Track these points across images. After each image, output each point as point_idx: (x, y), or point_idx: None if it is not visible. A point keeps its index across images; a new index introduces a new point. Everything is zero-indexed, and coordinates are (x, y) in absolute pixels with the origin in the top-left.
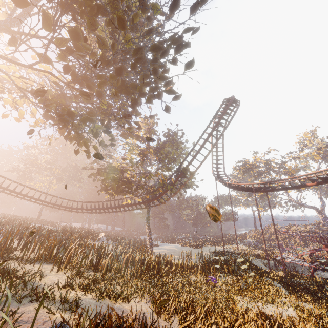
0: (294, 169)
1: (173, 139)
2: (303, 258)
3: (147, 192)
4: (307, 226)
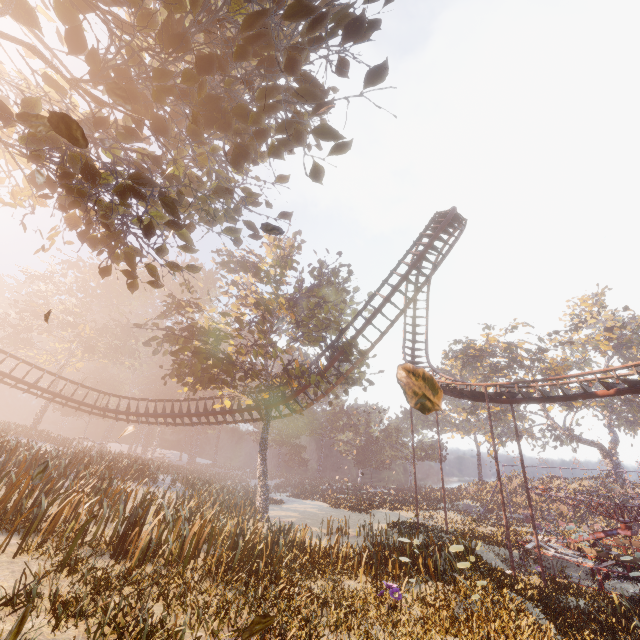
0: (561, 366)
1: (330, 283)
2: (579, 548)
3: (267, 387)
4: (583, 481)
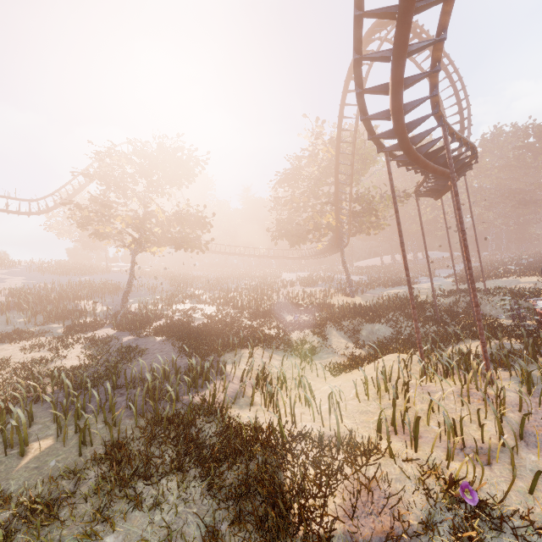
0: None
1: None
2: None
3: None
4: None
